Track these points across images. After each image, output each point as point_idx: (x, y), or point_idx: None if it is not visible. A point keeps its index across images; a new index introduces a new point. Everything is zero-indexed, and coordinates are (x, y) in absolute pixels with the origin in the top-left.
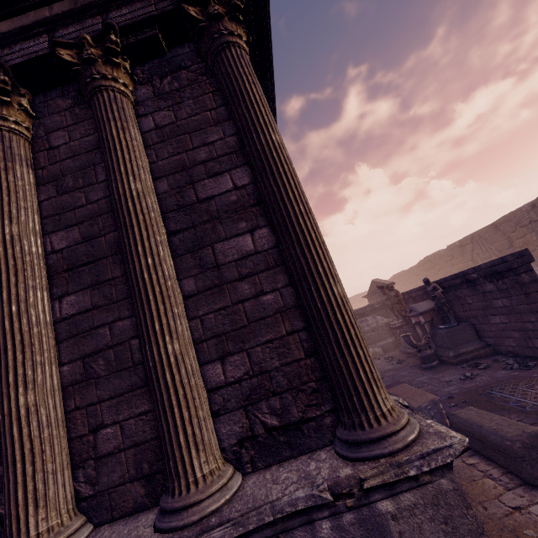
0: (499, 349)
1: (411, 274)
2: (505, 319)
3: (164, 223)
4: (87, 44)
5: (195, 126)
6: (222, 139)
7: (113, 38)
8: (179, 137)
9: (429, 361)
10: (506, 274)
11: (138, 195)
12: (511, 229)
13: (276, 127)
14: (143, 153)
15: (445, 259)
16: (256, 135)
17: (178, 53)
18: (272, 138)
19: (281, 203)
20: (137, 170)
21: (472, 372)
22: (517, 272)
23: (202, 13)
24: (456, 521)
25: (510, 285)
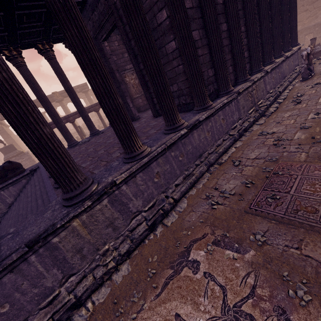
0: None
1: None
2: None
3: None
4: None
5: None
6: None
7: None
8: None
9: None
10: None
11: None
12: None
13: None
14: None
15: None
16: None
17: None
18: None
19: (296, 2)
20: None
21: None
22: None
23: None
24: (300, 54)
25: None
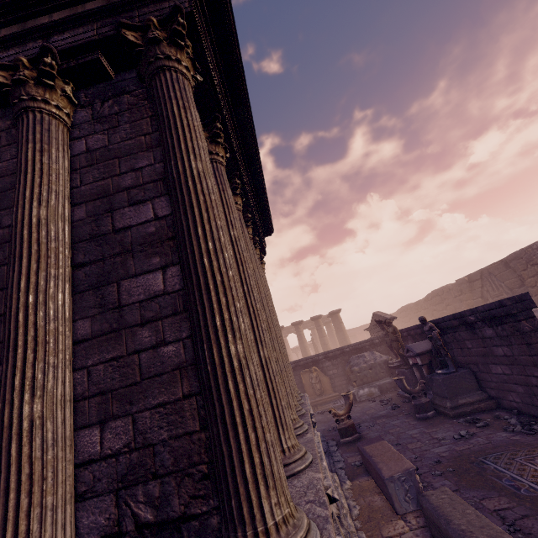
0: (503, 403)
1: (419, 307)
2: (507, 369)
3: (73, 253)
4: (21, 66)
5: (126, 151)
6: (151, 165)
7: (46, 60)
8: (108, 161)
9: (423, 411)
10: (505, 319)
11: (38, 222)
12: (522, 267)
13: (201, 154)
14: (63, 177)
15: (453, 294)
16: (175, 162)
17: (125, 78)
18: (192, 165)
19: (187, 238)
20: (46, 195)
21: (468, 430)
22: (517, 319)
23: (142, 38)
24: None
25: (510, 332)
